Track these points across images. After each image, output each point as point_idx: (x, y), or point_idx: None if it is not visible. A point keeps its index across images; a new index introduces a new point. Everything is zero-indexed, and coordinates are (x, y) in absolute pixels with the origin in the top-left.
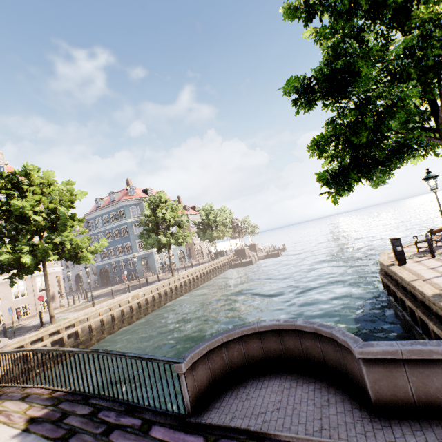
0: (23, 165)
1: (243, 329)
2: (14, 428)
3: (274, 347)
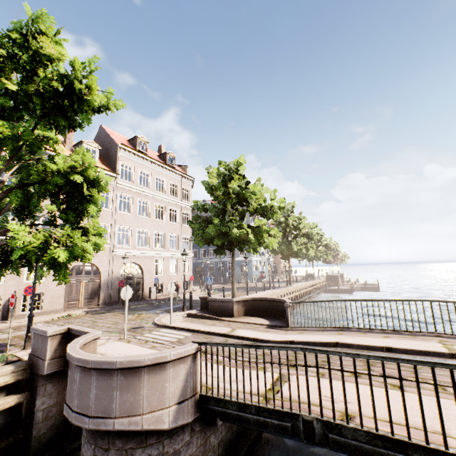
0: (240, 157)
1: None
2: None
3: None
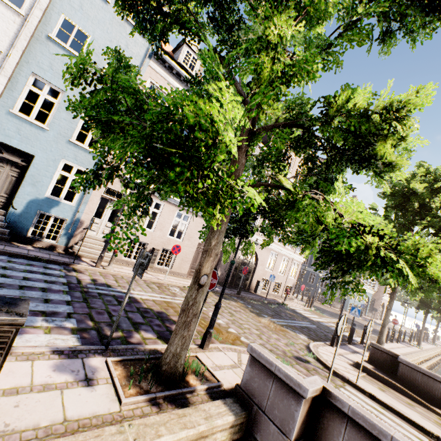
0: None
1: None
2: None
3: None
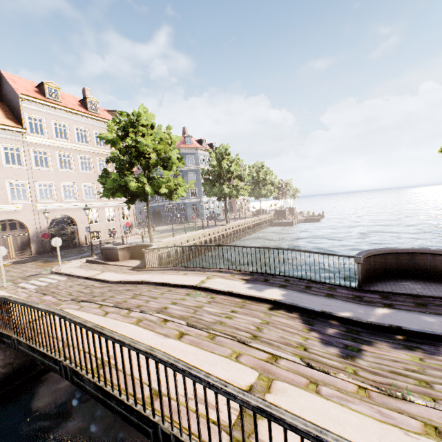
0: (139, 107)
1: (386, 249)
2: (238, 281)
3: (405, 264)
